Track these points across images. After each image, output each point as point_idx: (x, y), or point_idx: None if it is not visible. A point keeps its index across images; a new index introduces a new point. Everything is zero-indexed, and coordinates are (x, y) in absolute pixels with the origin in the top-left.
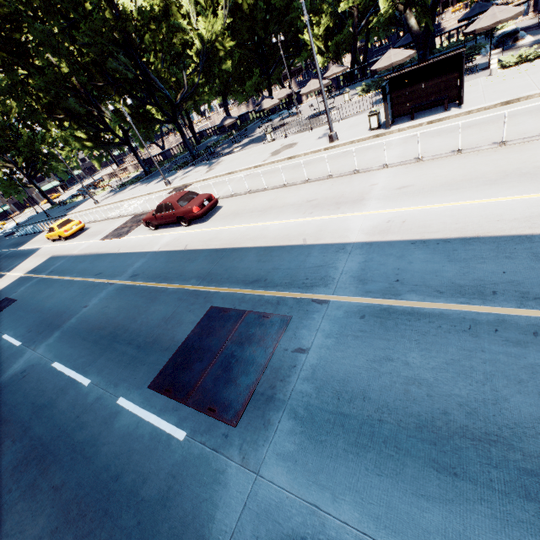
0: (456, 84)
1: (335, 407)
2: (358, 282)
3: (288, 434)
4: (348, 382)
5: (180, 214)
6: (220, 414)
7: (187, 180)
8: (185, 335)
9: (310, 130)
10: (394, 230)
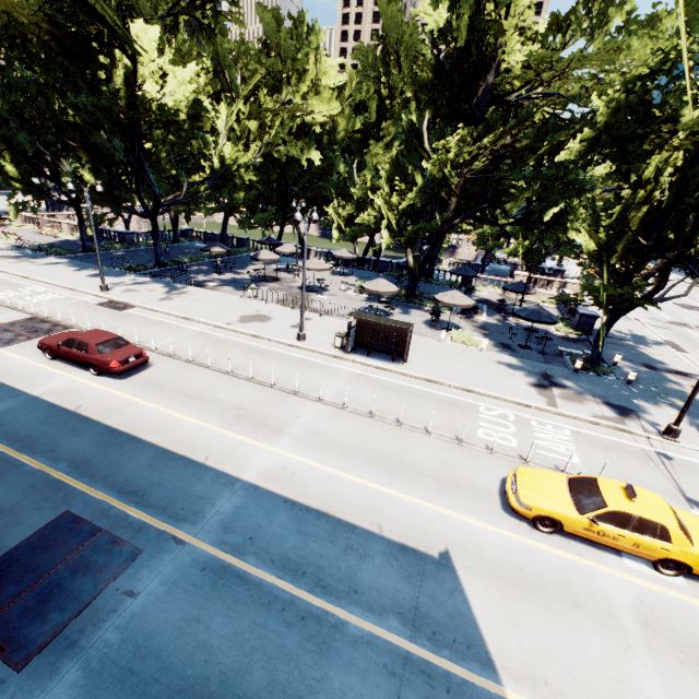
0: (405, 346)
1: (127, 662)
2: (222, 528)
3: (70, 685)
4: (153, 637)
5: (94, 361)
6: (9, 655)
7: (132, 299)
8: (16, 541)
9: (292, 308)
10: (282, 480)
